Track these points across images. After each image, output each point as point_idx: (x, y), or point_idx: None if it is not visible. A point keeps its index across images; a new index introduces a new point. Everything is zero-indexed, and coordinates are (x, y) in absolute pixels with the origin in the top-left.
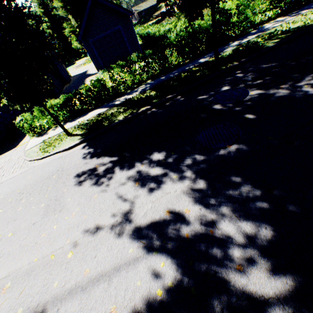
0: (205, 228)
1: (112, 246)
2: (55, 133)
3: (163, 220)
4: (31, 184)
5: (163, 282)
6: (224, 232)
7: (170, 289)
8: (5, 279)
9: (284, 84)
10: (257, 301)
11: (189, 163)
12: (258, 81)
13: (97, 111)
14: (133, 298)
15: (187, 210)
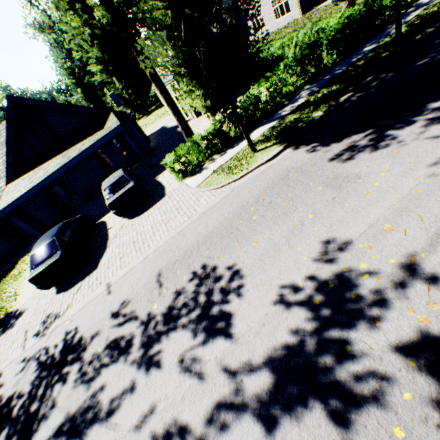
0: None
1: None
2: (220, 162)
3: None
4: (262, 192)
5: None
6: None
7: None
8: (372, 227)
9: None
10: None
11: None
12: None
13: (263, 128)
14: None
15: None
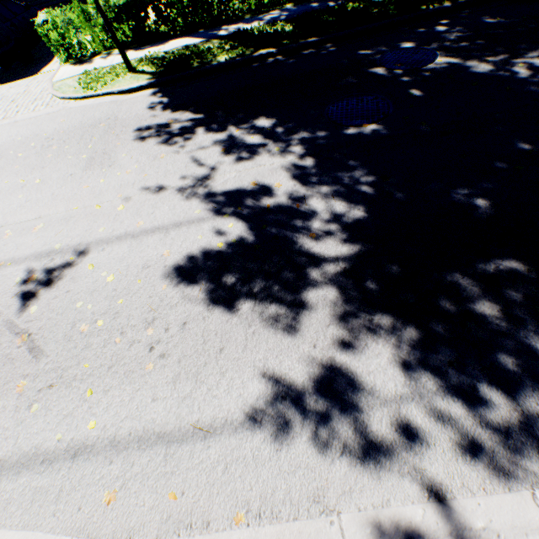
0: (293, 202)
1: (175, 206)
2: (105, 63)
3: (246, 191)
4: (65, 129)
5: (227, 239)
6: (312, 208)
7: (233, 244)
8: (36, 221)
9: (494, 57)
10: (316, 258)
11: (303, 137)
12: (462, 44)
13: (184, 41)
14: (191, 247)
15: (279, 184)
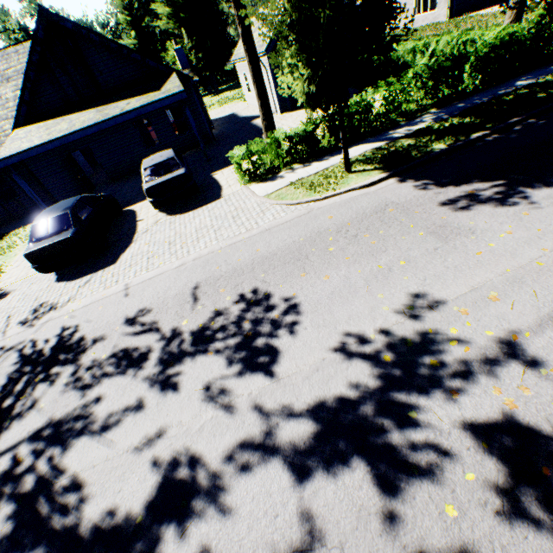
0: None
1: None
2: (301, 174)
3: None
4: (347, 222)
5: None
6: None
7: None
8: (475, 291)
9: None
10: None
11: None
12: None
13: (365, 147)
14: None
15: None
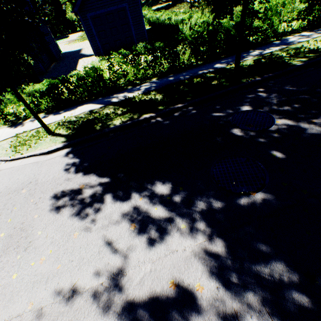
0: None
1: None
2: (32, 126)
3: (166, 297)
4: None
5: None
6: None
7: None
8: None
9: (317, 119)
10: None
11: (202, 208)
12: (285, 107)
13: (89, 107)
14: None
15: (200, 286)
